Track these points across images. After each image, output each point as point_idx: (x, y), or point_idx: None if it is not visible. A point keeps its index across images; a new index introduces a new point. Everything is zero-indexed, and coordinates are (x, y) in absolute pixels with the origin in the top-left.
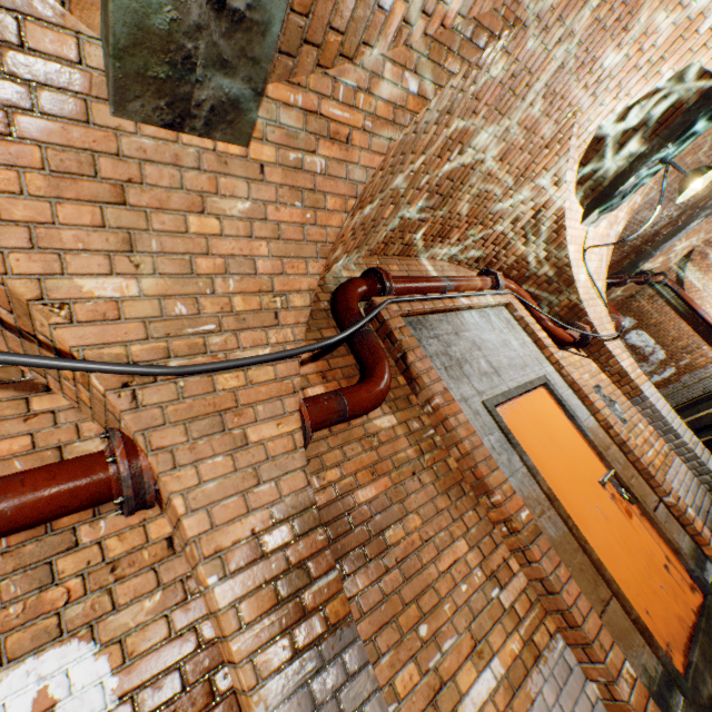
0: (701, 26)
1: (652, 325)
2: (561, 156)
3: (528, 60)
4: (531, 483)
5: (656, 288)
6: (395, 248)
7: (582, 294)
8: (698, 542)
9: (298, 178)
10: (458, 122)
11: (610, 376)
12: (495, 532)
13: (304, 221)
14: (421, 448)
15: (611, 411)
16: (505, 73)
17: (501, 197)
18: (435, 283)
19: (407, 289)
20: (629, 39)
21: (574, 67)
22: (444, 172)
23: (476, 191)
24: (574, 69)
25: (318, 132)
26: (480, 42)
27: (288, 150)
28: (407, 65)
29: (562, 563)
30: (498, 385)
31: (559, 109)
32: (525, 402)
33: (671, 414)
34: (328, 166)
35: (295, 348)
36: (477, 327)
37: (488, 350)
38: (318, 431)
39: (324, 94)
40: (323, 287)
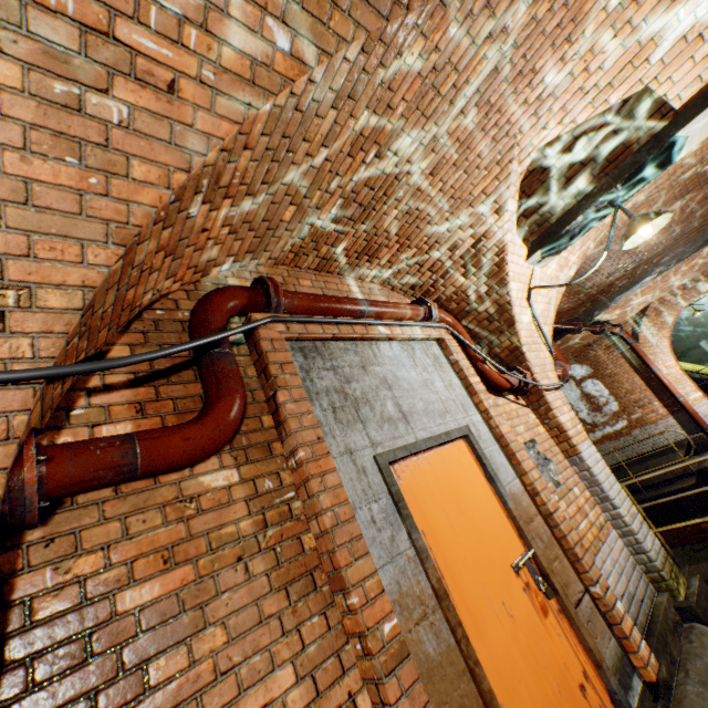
0: (652, 54)
1: (607, 375)
2: (502, 180)
3: (453, 53)
4: (416, 571)
5: (613, 339)
6: (310, 261)
7: (524, 336)
8: (625, 647)
9: (73, 123)
10: (370, 115)
11: (548, 430)
12: (348, 649)
13: (84, 187)
14: (265, 519)
15: (544, 471)
16: (425, 63)
17: (436, 218)
18: (349, 305)
19: (308, 308)
20: (573, 54)
21: (511, 75)
22: (360, 177)
23: (406, 207)
24: (511, 78)
25: (113, 65)
26: (381, 7)
27: (51, 77)
28: (270, 7)
29: (430, 704)
30: (404, 435)
31: (496, 124)
32: (436, 457)
33: (610, 479)
34: (136, 117)
35: (25, 369)
36: (395, 362)
37: (402, 391)
38: (94, 490)
39: (120, 9)
40: (191, 293)
